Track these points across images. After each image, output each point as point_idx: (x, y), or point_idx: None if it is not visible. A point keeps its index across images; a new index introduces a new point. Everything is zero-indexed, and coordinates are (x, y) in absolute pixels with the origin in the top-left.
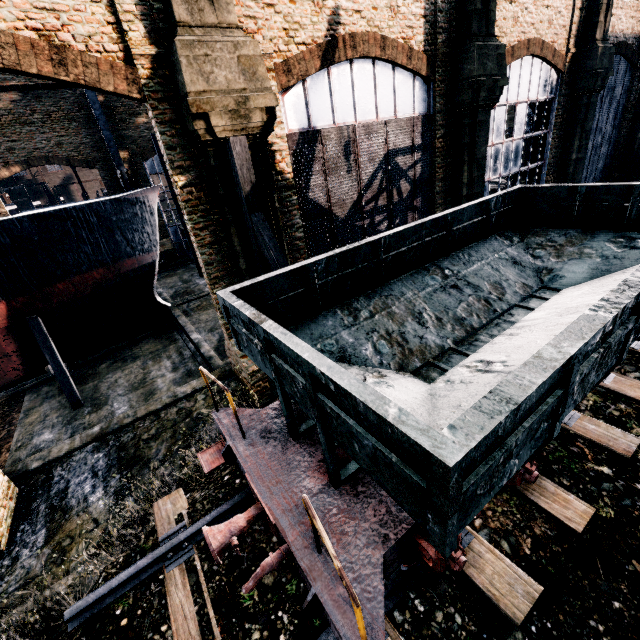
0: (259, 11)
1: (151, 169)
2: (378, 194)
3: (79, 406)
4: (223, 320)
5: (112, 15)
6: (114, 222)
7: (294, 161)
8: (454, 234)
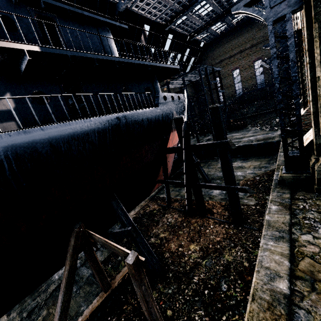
0: None
1: None
2: None
3: (210, 182)
4: None
5: None
6: None
7: None
8: None
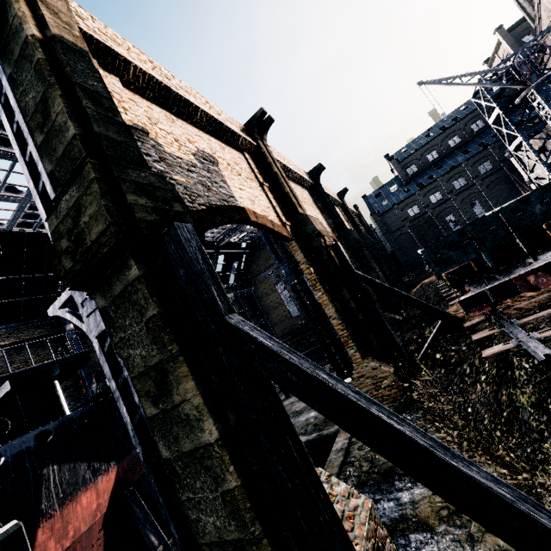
0: None
1: None
2: None
3: None
4: (355, 347)
5: (275, 214)
6: None
7: None
8: None
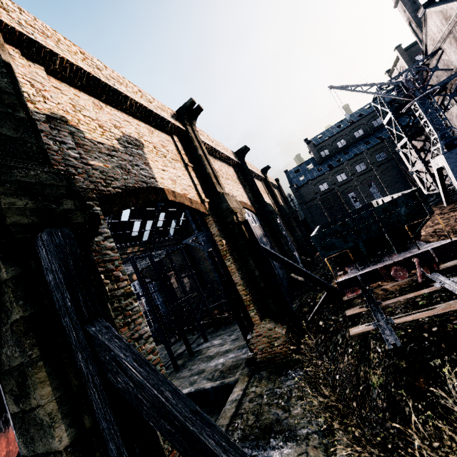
0: None
1: None
2: None
3: None
4: (255, 310)
5: (196, 192)
6: None
7: None
8: None
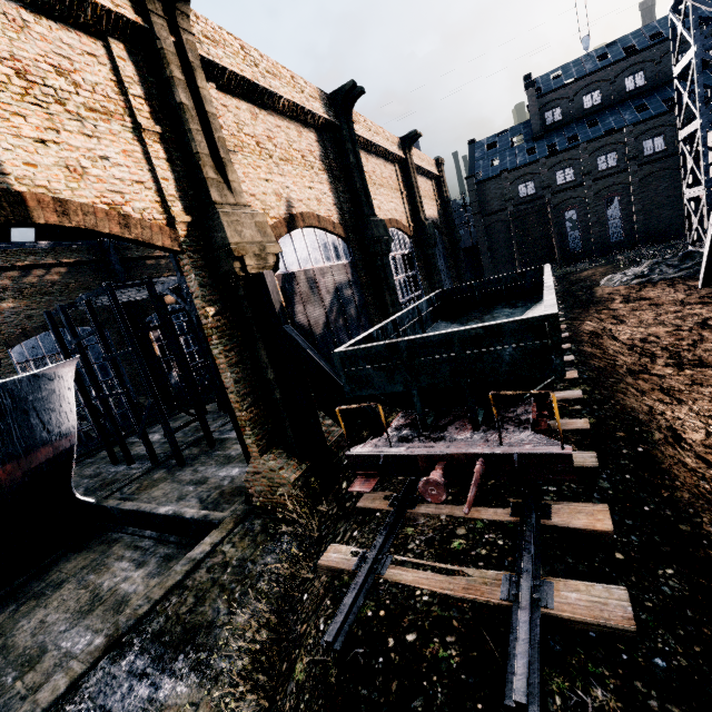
0: (248, 198)
1: (19, 357)
2: (338, 317)
3: None
4: (254, 437)
5: (158, 197)
6: (30, 402)
7: (282, 294)
8: (423, 319)
